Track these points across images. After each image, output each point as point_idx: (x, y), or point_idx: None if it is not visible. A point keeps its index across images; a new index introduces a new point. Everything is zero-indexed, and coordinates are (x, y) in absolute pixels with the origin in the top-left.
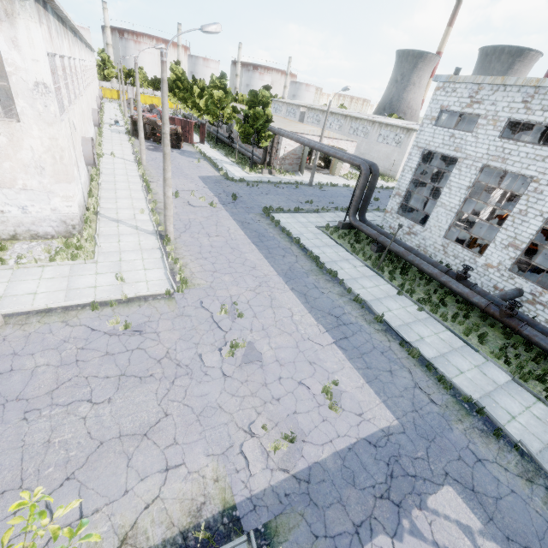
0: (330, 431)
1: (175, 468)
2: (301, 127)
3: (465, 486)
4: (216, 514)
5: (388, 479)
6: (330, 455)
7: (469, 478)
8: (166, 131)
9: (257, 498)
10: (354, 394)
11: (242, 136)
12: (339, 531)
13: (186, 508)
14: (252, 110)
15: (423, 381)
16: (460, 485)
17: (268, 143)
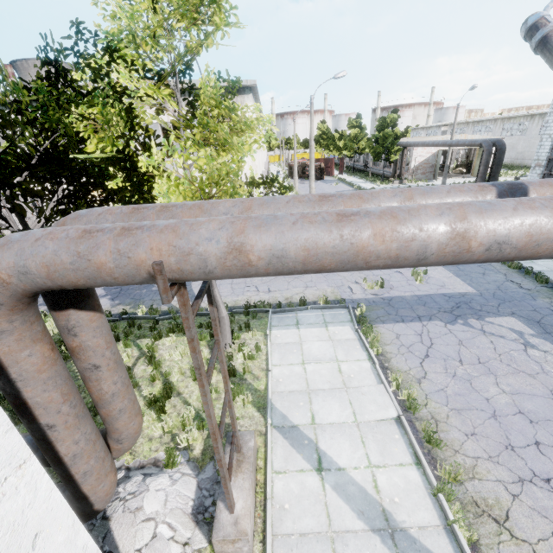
0: (413, 289)
1: (311, 287)
2: (434, 138)
3: (530, 320)
4: (331, 300)
5: (454, 308)
6: (409, 295)
7: (538, 318)
8: (312, 144)
9: (355, 300)
10: (441, 279)
11: (373, 155)
12: (406, 315)
13: (315, 297)
14: (381, 132)
15: (517, 279)
16: (524, 318)
17: (397, 157)
